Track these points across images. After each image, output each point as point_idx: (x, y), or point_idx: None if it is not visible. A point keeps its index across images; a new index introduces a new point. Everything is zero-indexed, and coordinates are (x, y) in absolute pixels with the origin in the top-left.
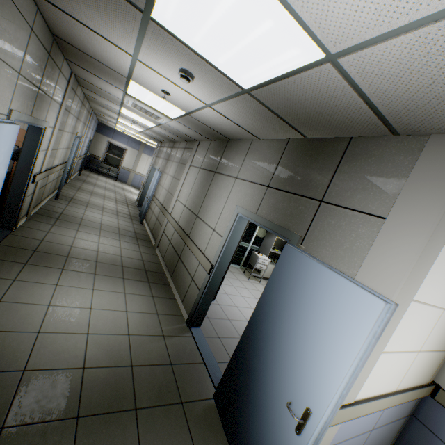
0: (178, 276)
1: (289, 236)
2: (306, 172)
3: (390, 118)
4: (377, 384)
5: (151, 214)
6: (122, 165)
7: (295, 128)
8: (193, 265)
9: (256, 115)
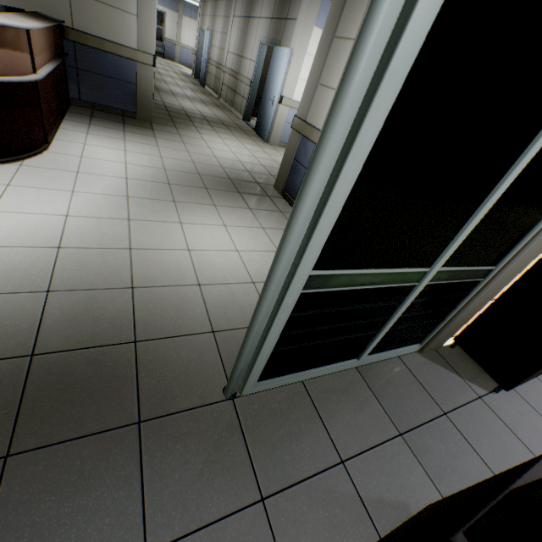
0: (236, 103)
1: (277, 43)
2: (284, 5)
3: None
4: None
5: (210, 77)
6: (164, 36)
7: None
8: (243, 90)
9: None
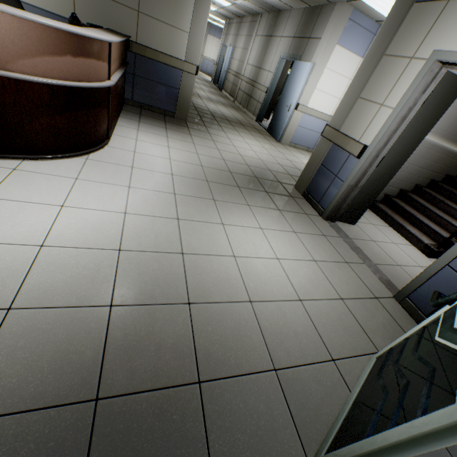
0: (250, 106)
1: (297, 58)
2: (307, 26)
3: None
4: (318, 106)
5: (228, 83)
6: None
7: (304, 3)
8: (258, 96)
9: None
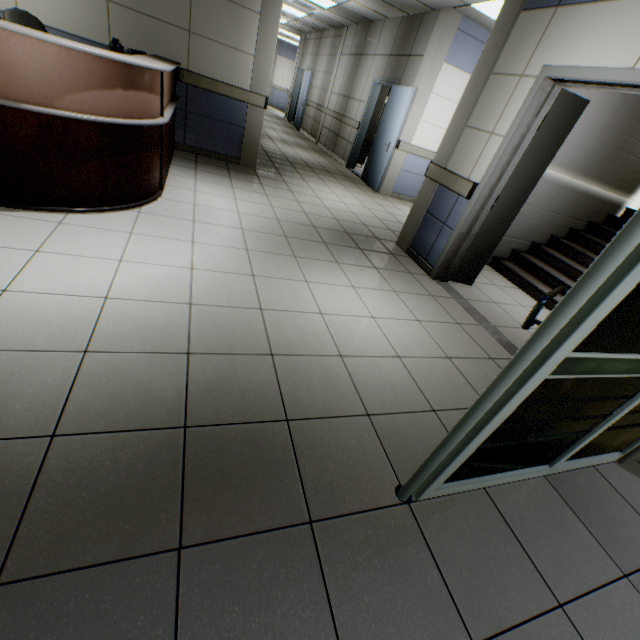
0: (338, 148)
1: (395, 82)
2: (406, 40)
3: (425, 4)
4: (426, 143)
5: (307, 119)
6: None
7: (401, 10)
8: (348, 134)
9: (379, 5)
